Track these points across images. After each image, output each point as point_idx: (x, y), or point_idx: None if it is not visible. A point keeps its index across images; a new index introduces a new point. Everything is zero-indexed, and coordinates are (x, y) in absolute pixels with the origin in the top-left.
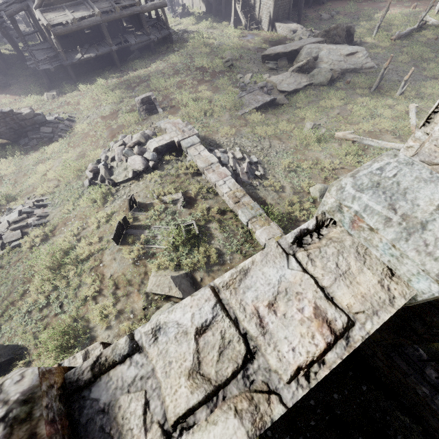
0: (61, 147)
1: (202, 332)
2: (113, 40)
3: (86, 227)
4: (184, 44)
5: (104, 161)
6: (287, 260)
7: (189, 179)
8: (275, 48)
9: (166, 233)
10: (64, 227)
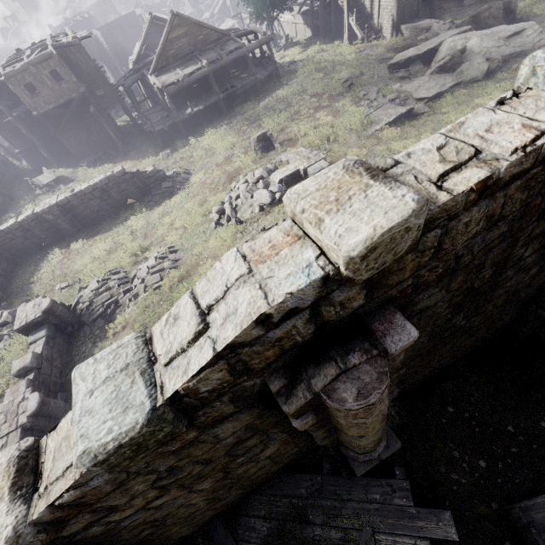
0: (182, 198)
1: (441, 148)
2: (219, 88)
3: None
4: (292, 75)
5: (229, 201)
6: (494, 112)
7: None
8: (404, 53)
9: None
10: (198, 267)
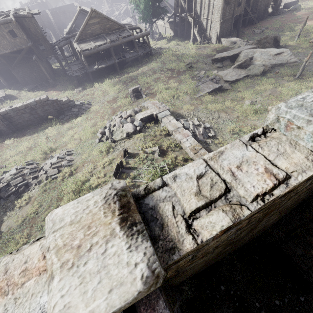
0: (82, 119)
1: (200, 177)
2: (116, 56)
3: (96, 167)
4: (159, 56)
5: (109, 127)
6: (246, 147)
7: (162, 138)
8: (221, 54)
9: (147, 172)
10: (83, 167)
